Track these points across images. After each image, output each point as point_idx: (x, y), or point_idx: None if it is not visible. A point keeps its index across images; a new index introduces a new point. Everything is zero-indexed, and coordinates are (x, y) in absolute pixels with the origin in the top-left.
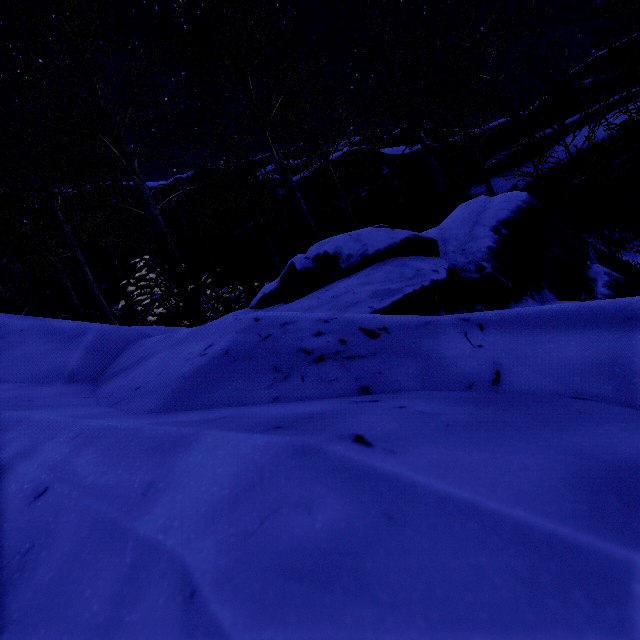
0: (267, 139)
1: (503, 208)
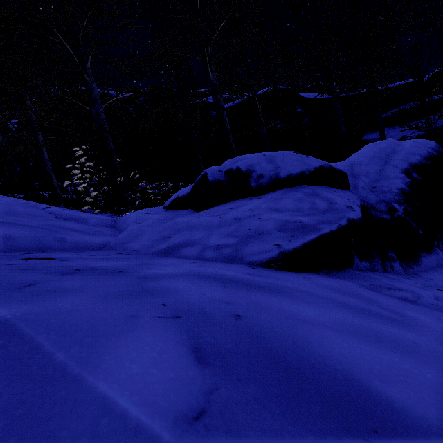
0: (205, 60)
1: (414, 152)
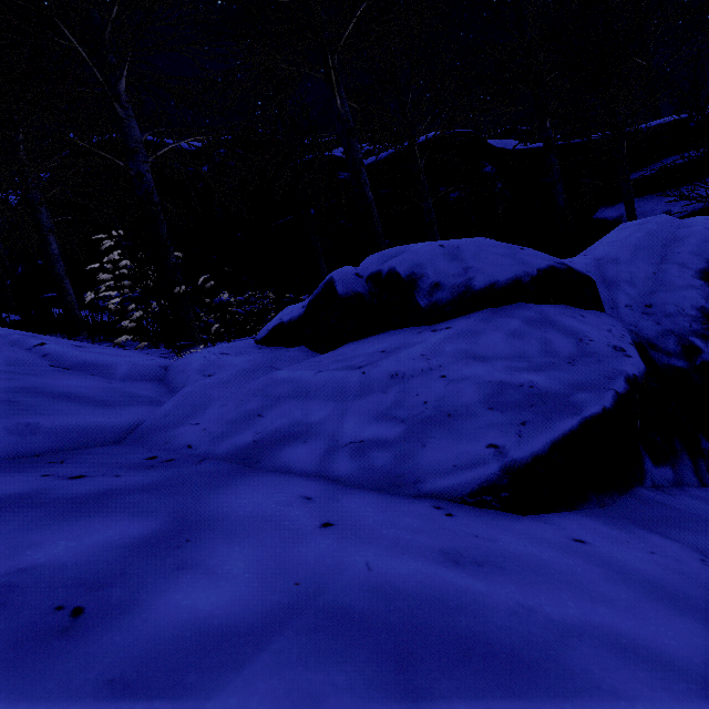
0: (330, 78)
1: None
